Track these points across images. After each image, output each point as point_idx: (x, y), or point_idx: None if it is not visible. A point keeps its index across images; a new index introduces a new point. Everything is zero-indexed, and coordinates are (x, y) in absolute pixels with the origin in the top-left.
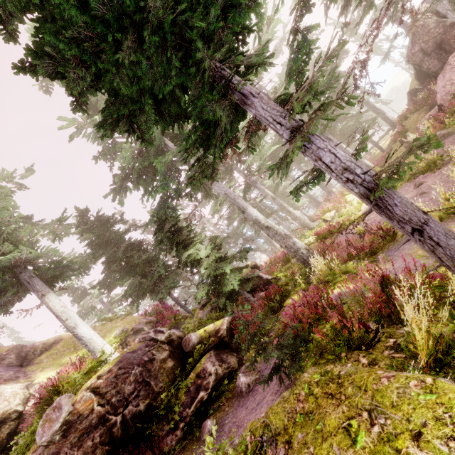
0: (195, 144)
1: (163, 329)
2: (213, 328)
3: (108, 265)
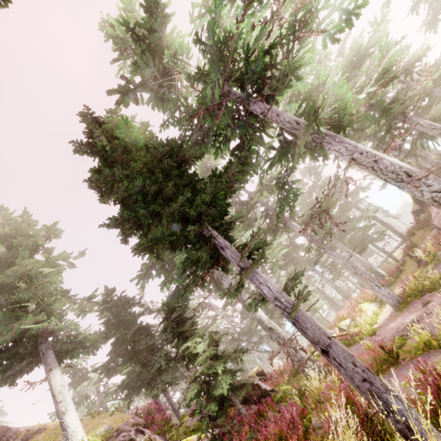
0: (189, 265)
1: (146, 430)
2: (195, 439)
3: (115, 347)
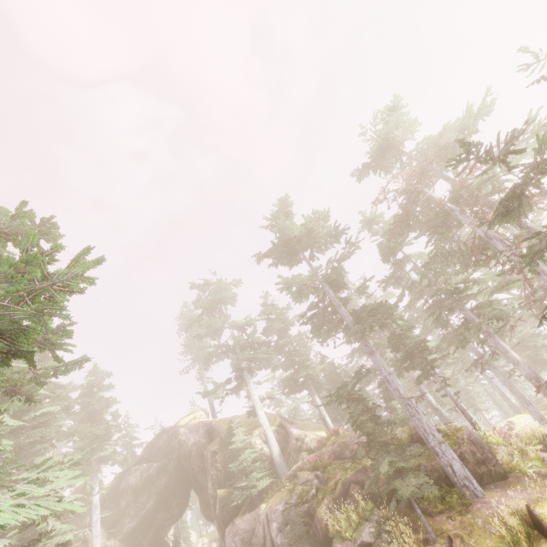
0: (420, 377)
1: None
2: None
3: (328, 392)
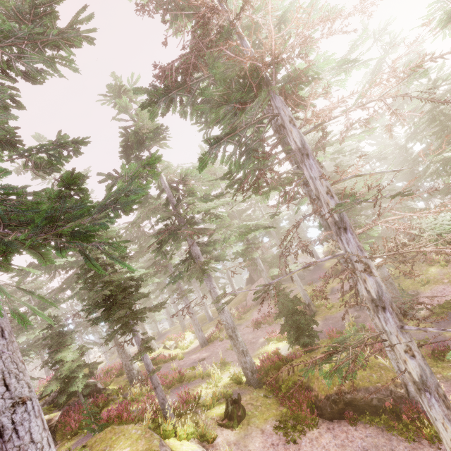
0: (113, 333)
1: None
2: (48, 417)
3: None
